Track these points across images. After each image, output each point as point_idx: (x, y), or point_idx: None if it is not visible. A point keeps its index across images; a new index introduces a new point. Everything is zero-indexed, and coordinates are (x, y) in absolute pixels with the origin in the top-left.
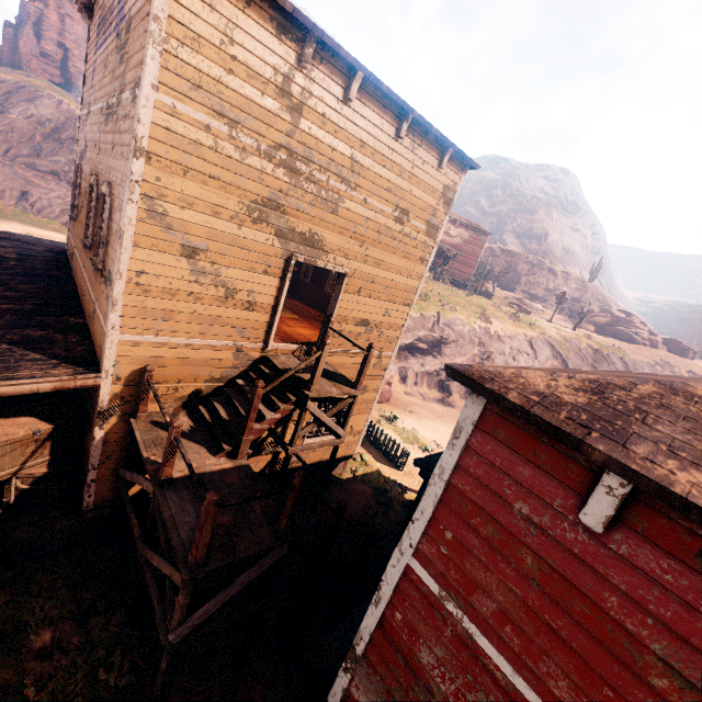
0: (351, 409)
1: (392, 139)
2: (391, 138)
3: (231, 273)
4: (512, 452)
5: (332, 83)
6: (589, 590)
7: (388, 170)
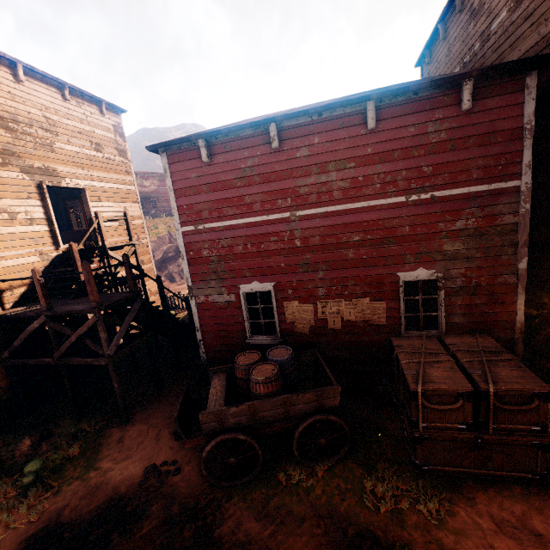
0: (137, 254)
1: (63, 102)
2: (62, 101)
3: (6, 202)
4: (182, 162)
5: (4, 73)
6: (218, 180)
7: (72, 121)
